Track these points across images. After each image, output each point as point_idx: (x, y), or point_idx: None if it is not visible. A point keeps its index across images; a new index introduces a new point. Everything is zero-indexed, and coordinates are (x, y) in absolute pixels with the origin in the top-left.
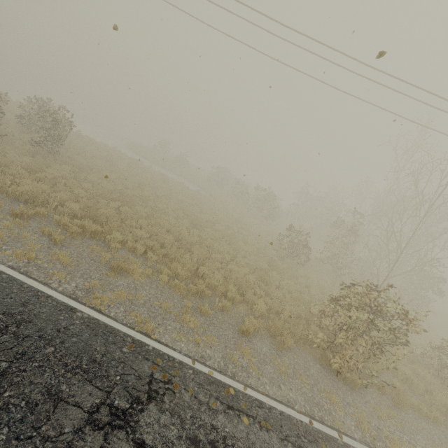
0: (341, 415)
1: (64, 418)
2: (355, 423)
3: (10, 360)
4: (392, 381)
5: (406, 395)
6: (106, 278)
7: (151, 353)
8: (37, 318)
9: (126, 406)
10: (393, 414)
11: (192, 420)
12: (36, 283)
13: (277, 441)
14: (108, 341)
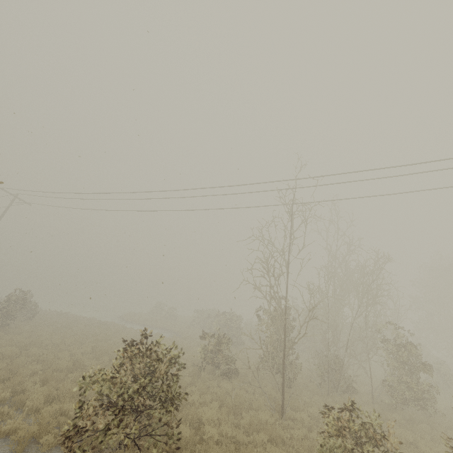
0: None
1: None
2: None
3: None
4: None
5: None
6: None
7: None
8: None
9: None
10: None
11: None
12: None
13: None
14: None
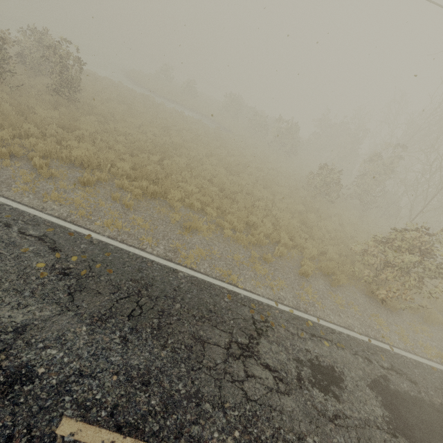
0: (387, 332)
1: (213, 354)
2: (399, 338)
3: (157, 317)
4: (419, 302)
5: (436, 314)
6: (181, 237)
7: (245, 300)
8: (155, 281)
9: (246, 342)
10: (425, 328)
11: (292, 347)
12: (137, 250)
13: (351, 355)
14: (212, 294)
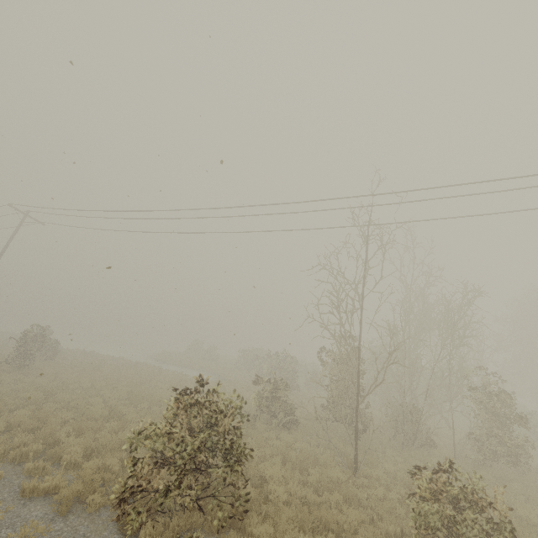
0: None
1: None
2: None
3: None
4: None
5: None
6: None
7: None
8: None
9: None
10: None
11: None
12: None
13: None
14: None
